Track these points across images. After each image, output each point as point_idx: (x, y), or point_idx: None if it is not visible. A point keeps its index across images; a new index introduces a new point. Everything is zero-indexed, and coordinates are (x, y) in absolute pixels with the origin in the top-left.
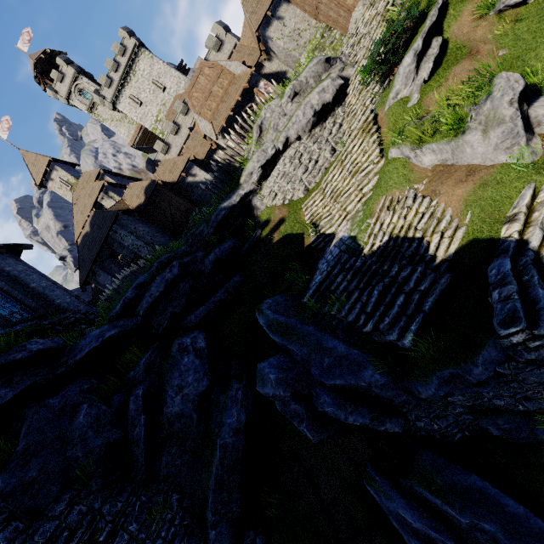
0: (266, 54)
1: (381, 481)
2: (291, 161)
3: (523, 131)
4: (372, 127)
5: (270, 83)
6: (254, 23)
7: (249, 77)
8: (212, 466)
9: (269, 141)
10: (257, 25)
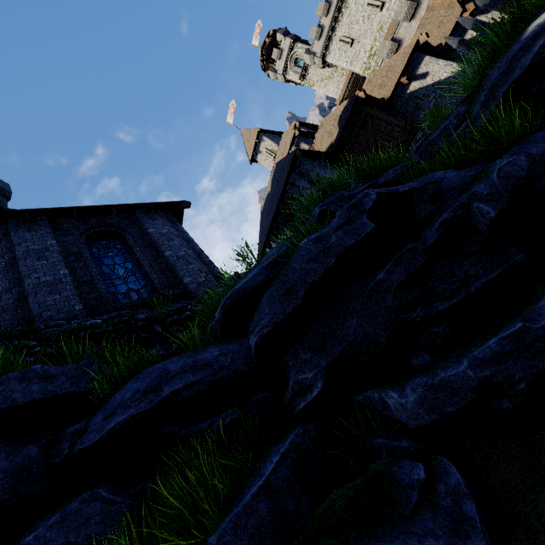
0: None
1: None
2: None
3: None
4: None
5: None
6: None
7: None
8: None
9: None
10: None
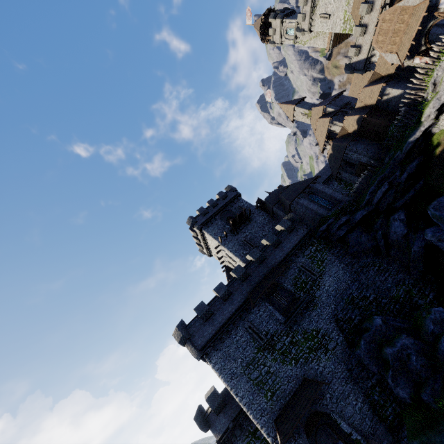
0: None
1: None
2: None
3: None
4: None
5: None
6: None
7: (428, 3)
8: (410, 256)
9: (442, 90)
10: None
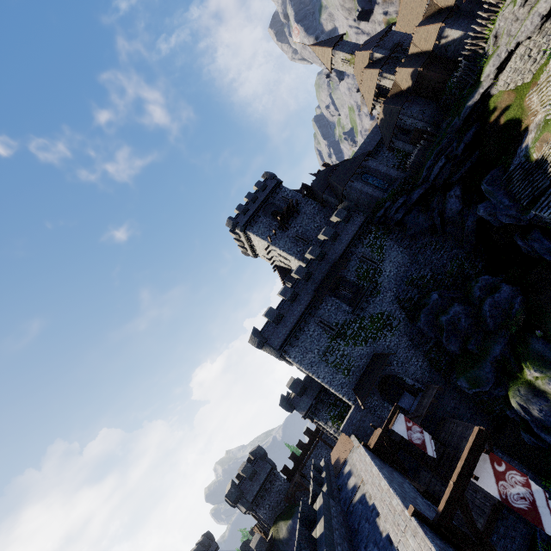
0: None
1: (517, 237)
2: (520, 59)
3: None
4: None
5: None
6: None
7: None
8: (464, 231)
9: (503, 45)
10: None
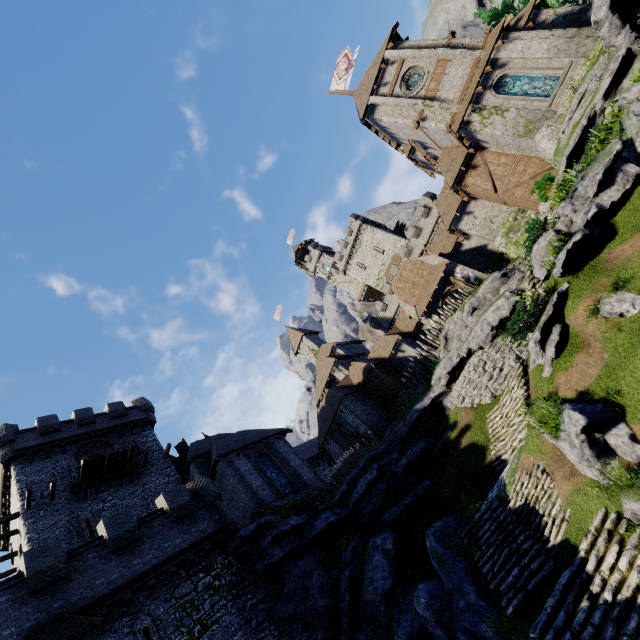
0: (463, 235)
1: None
2: (475, 368)
3: (592, 459)
4: (521, 379)
5: (466, 267)
6: (445, 223)
7: (445, 267)
8: None
9: (454, 349)
10: (448, 225)
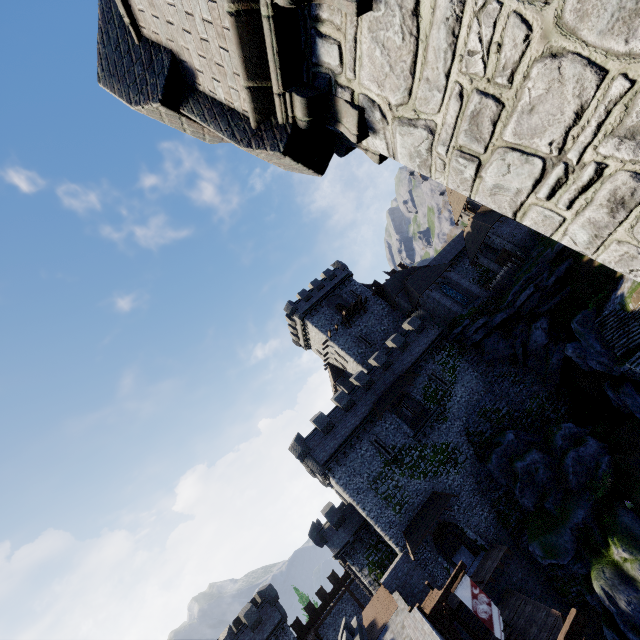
0: None
1: (607, 386)
2: None
3: None
4: None
5: None
6: None
7: None
8: (548, 368)
9: None
10: None
